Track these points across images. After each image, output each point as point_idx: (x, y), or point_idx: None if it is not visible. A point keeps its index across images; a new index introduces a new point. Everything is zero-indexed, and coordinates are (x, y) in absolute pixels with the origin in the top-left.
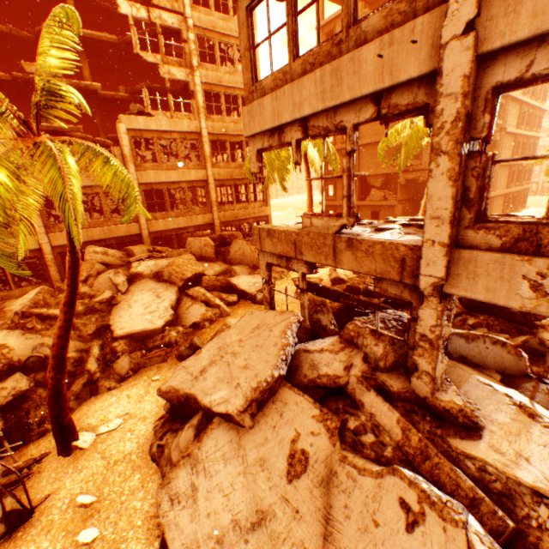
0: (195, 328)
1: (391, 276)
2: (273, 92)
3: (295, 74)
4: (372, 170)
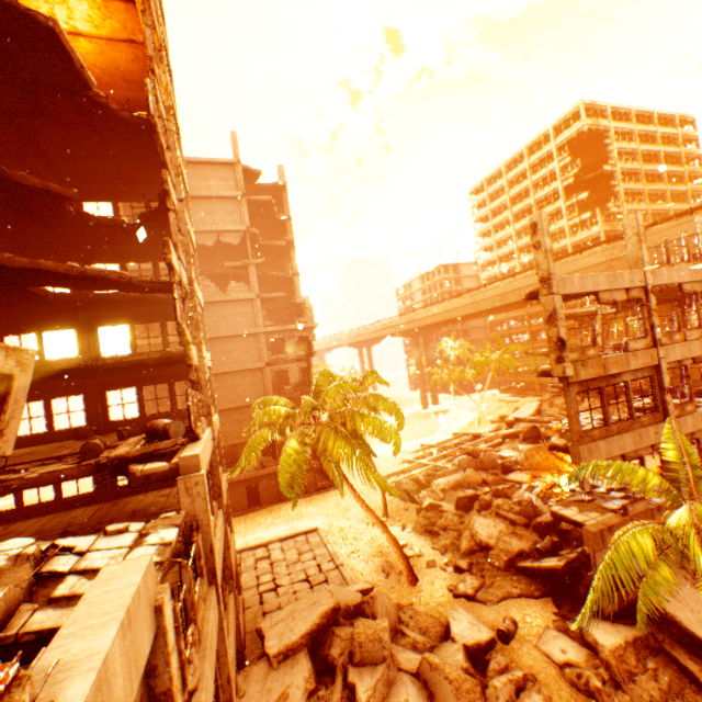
0: None
1: None
2: (599, 438)
3: (613, 431)
4: (240, 436)
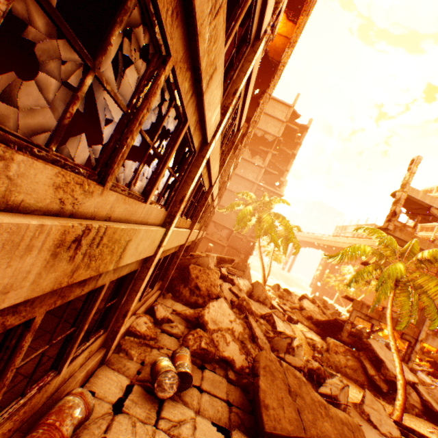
0: None
1: (410, 334)
2: None
3: None
4: (220, 221)
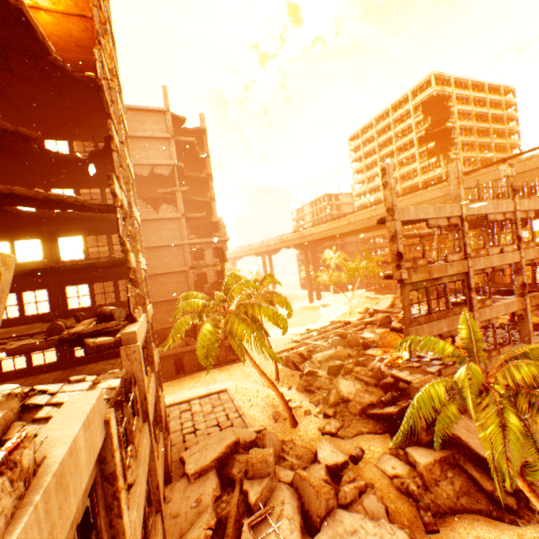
0: (388, 517)
1: None
2: (424, 322)
3: (434, 318)
4: (169, 322)
